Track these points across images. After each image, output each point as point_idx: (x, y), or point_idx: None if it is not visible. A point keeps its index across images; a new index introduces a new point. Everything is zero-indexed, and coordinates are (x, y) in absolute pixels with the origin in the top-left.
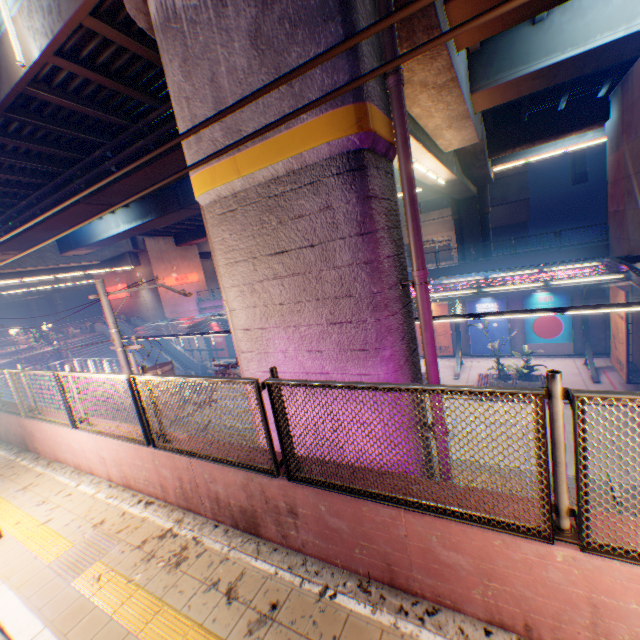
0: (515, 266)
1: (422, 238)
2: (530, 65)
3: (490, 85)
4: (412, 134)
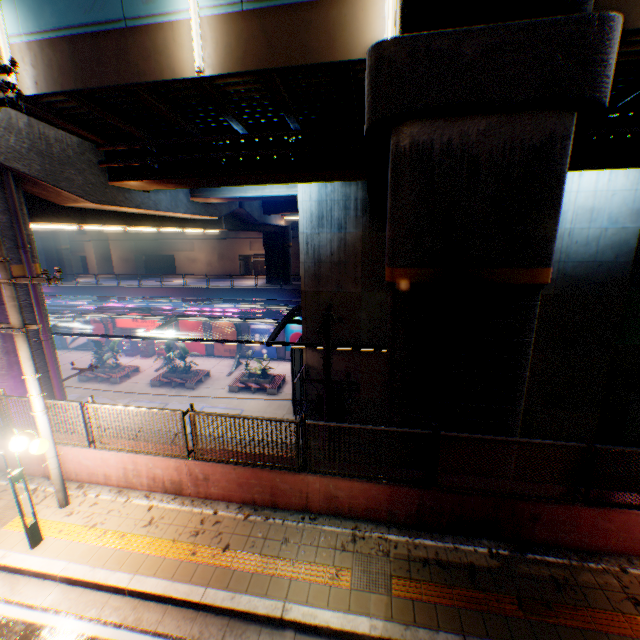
0: (281, 295)
1: (255, 252)
2: (222, 194)
3: (202, 197)
4: (132, 224)
